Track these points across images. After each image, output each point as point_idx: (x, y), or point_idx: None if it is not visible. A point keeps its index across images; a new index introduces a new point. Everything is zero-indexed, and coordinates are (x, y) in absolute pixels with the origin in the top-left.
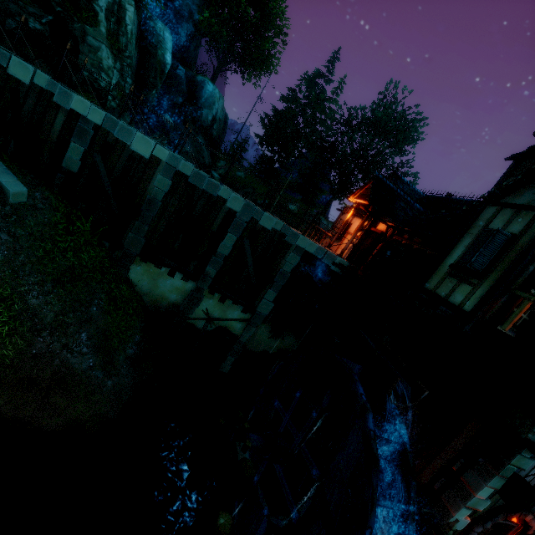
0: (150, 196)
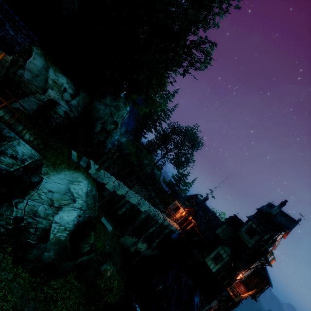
0: (138, 219)
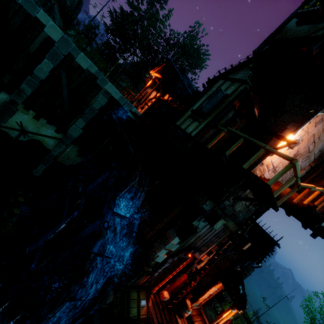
0: None
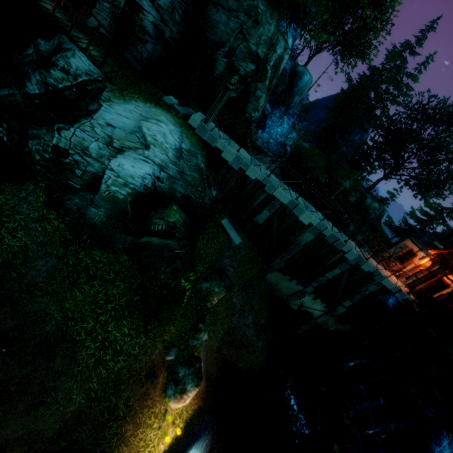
0: (297, 241)
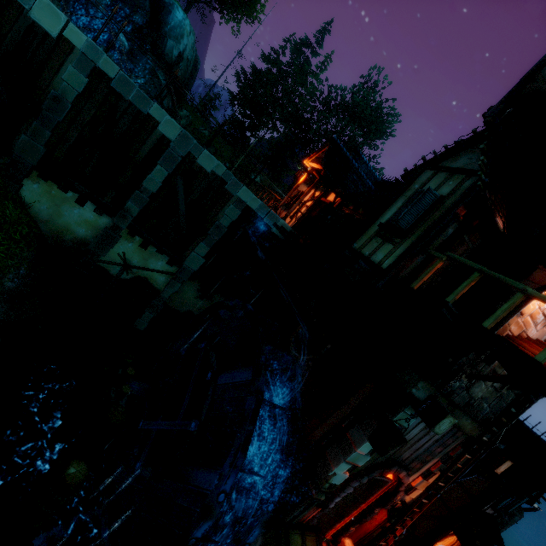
0: (57, 92)
